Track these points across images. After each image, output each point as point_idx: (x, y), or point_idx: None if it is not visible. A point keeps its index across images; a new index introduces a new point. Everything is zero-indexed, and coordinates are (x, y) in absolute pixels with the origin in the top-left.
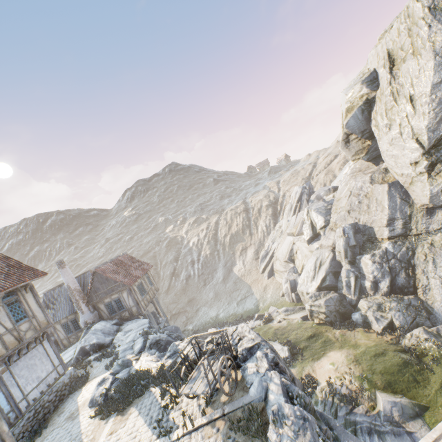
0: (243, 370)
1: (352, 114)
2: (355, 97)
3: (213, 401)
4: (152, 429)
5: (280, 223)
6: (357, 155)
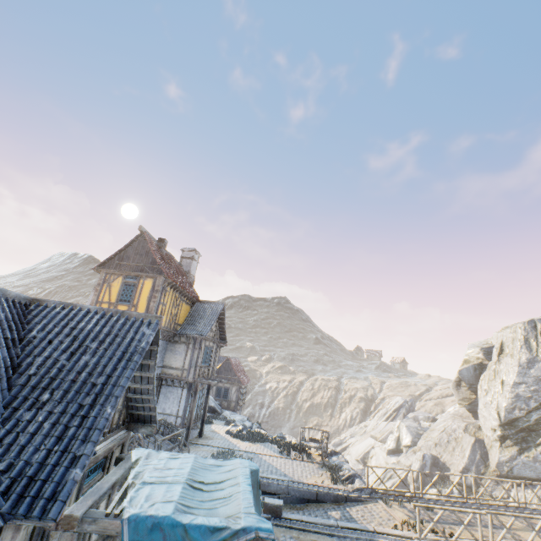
0: (329, 458)
1: (466, 366)
2: (473, 355)
3: (311, 459)
4: (277, 453)
5: (367, 422)
6: (463, 401)
